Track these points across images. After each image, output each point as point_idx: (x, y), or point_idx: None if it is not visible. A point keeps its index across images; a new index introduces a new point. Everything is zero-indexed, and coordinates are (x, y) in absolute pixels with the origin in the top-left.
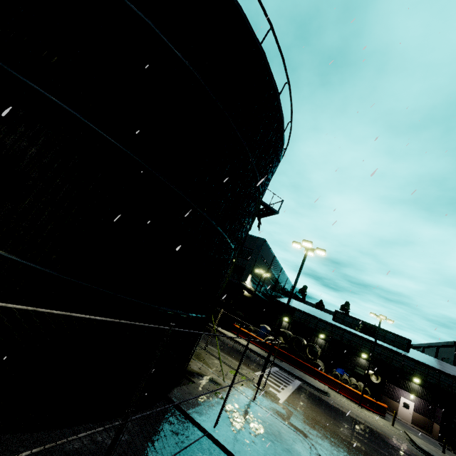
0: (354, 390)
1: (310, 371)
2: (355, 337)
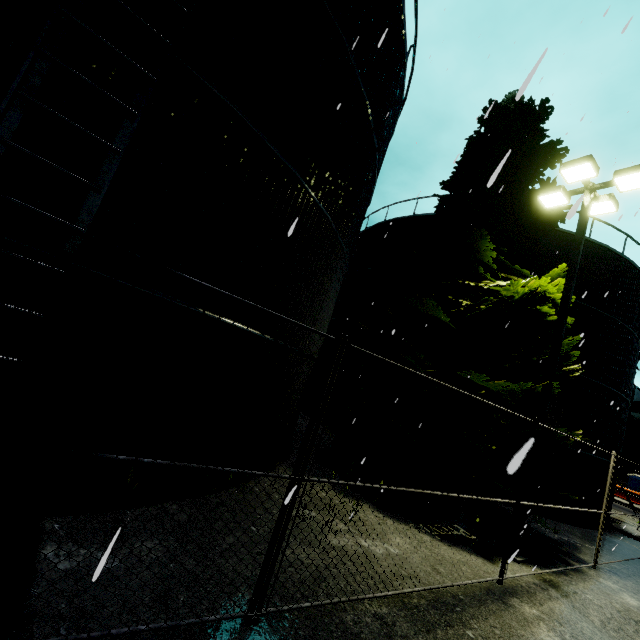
0: None
1: None
2: None
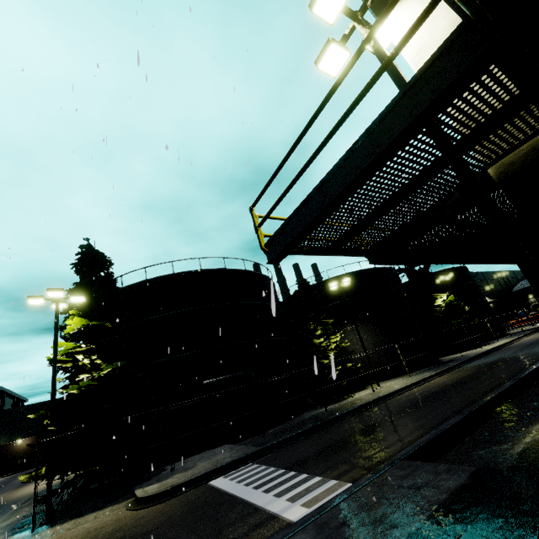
0: None
1: None
2: None
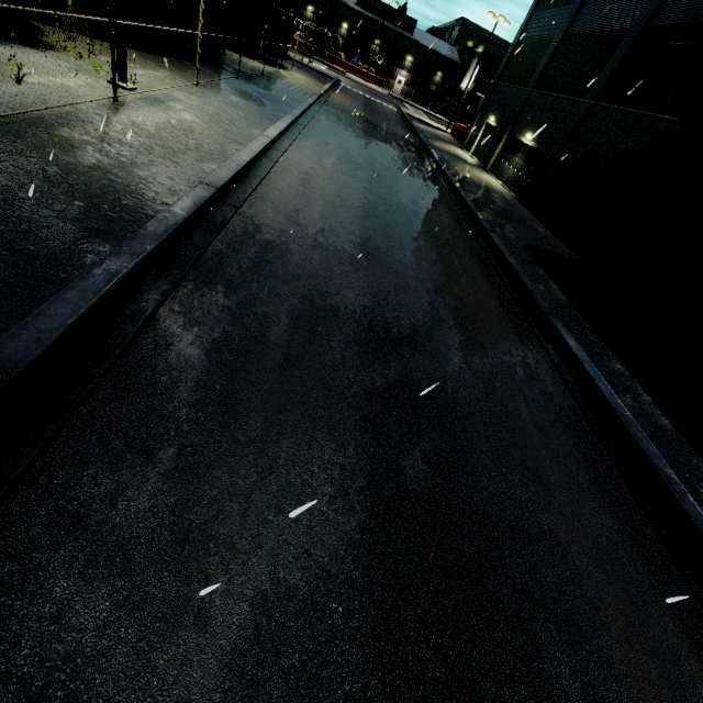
0: (363, 71)
1: (334, 61)
2: (373, 24)
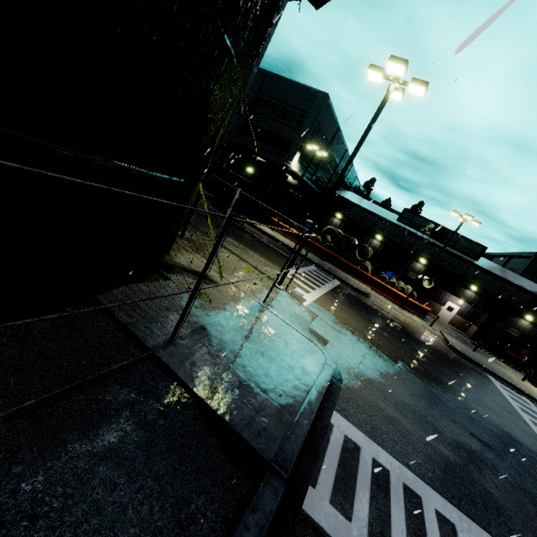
0: (399, 294)
1: (354, 272)
2: (419, 240)
